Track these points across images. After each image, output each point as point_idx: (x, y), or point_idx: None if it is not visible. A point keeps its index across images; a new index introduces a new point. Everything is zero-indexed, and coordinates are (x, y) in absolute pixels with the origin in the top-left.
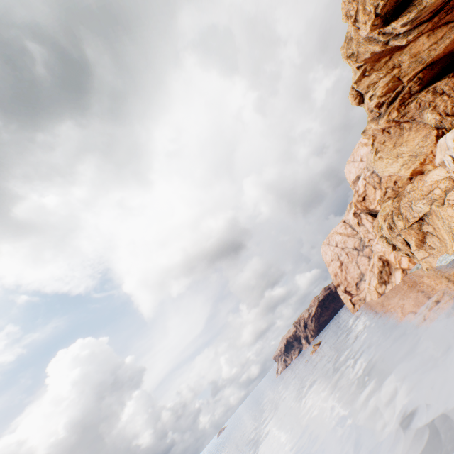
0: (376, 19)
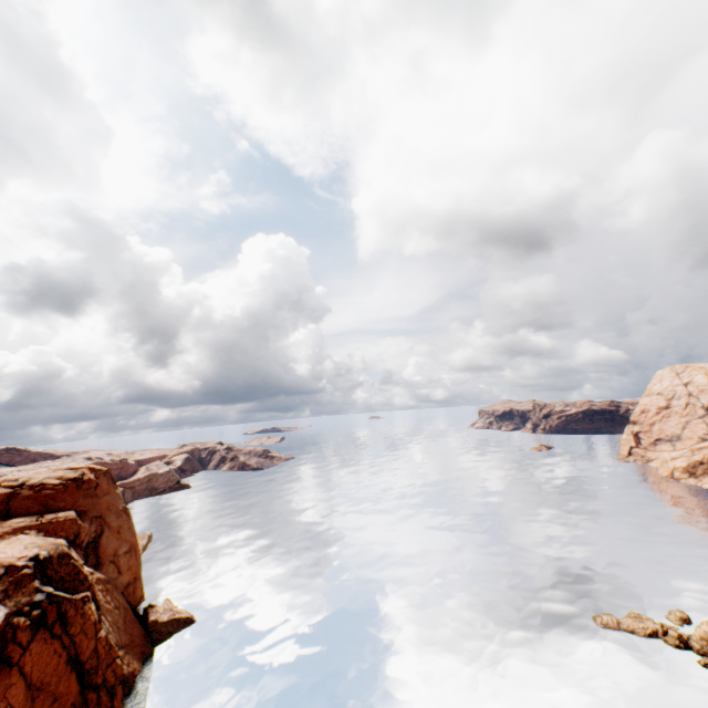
0: None
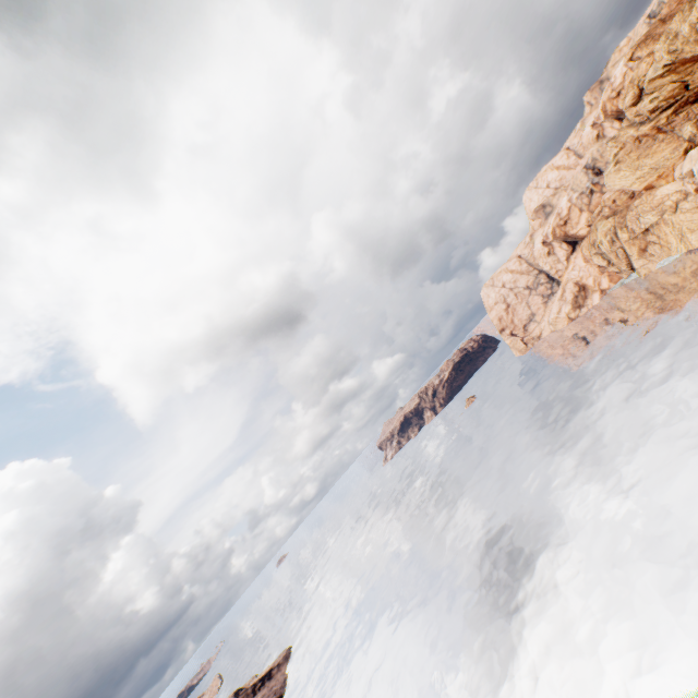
0: None
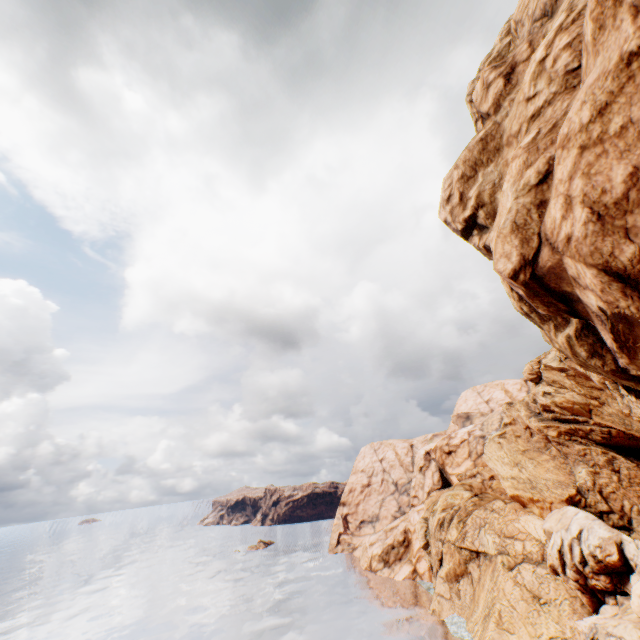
0: None
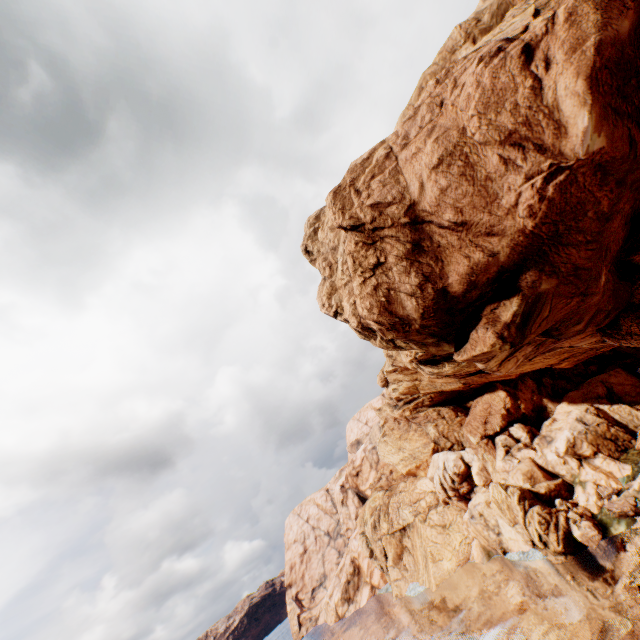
0: (414, 359)
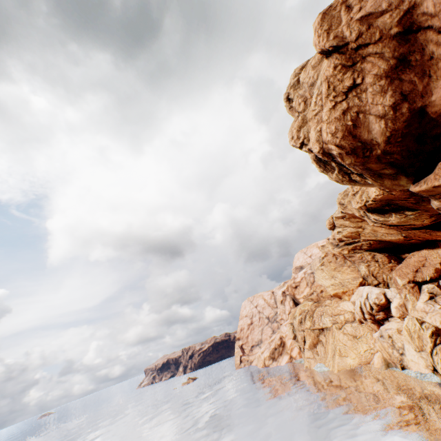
0: (363, 206)
